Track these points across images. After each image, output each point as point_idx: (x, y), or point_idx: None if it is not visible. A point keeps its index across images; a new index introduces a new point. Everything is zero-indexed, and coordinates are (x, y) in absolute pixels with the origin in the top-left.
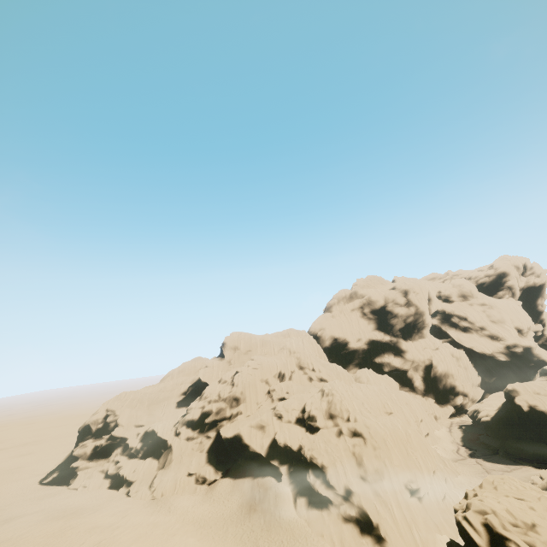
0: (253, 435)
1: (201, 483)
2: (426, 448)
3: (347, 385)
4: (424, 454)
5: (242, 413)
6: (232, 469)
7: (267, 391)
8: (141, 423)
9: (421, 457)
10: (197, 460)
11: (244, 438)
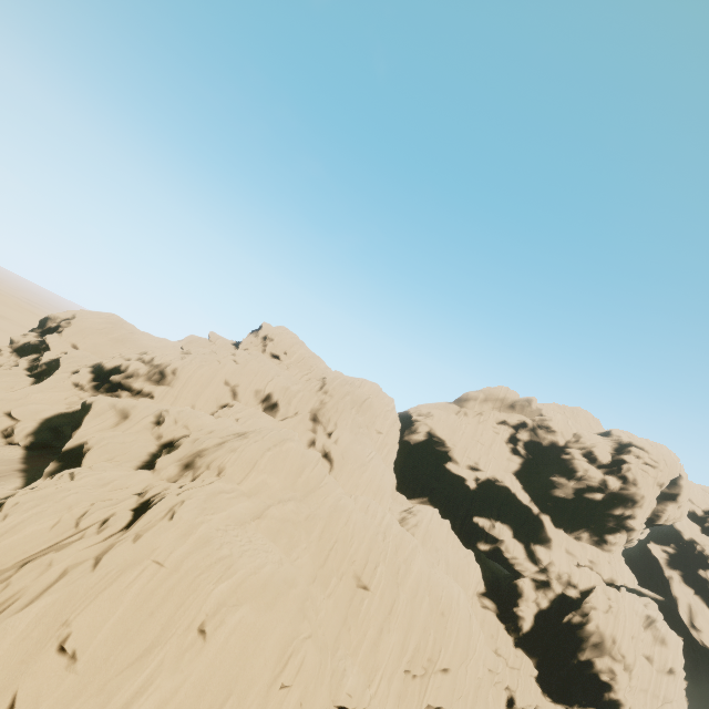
0: (102, 418)
1: (6, 435)
2: (222, 701)
3: (320, 467)
4: (185, 707)
5: (154, 397)
6: (50, 449)
7: (224, 403)
8: (80, 345)
9: (161, 708)
10: (42, 407)
11: (90, 412)
